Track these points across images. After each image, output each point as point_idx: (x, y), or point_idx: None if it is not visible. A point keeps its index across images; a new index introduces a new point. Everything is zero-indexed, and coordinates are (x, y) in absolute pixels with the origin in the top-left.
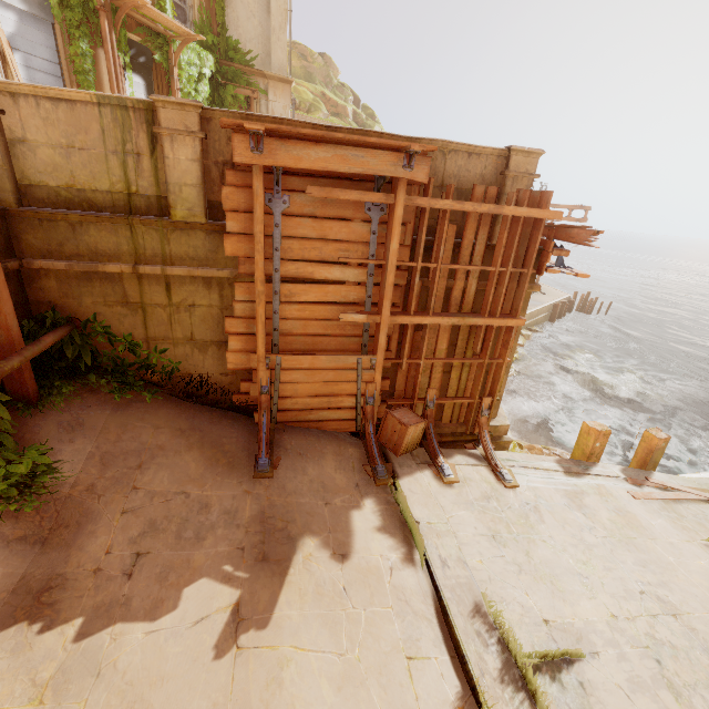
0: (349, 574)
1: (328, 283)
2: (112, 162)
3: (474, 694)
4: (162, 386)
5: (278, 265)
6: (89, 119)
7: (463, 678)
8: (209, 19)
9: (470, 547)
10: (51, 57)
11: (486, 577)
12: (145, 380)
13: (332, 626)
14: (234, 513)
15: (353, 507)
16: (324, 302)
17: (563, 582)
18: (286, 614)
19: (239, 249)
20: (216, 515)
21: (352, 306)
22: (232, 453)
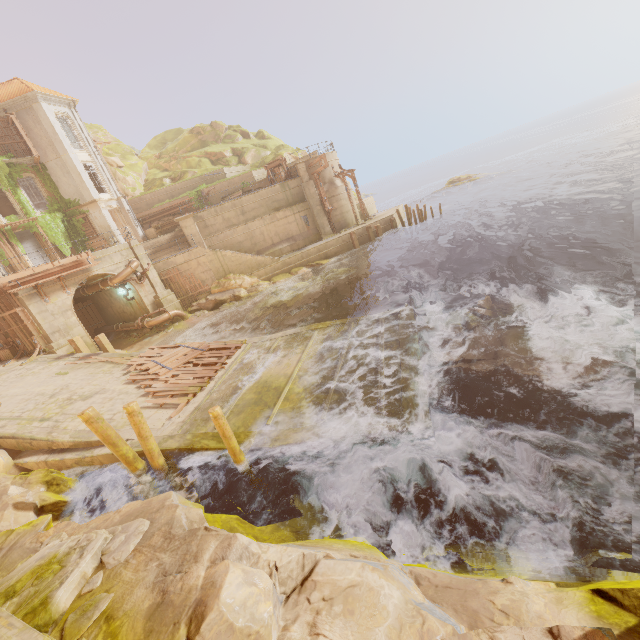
0: None
1: None
2: None
3: None
4: None
5: None
6: None
7: None
8: (55, 199)
9: None
10: None
11: None
12: None
13: None
14: None
15: None
16: None
17: None
18: None
19: None
20: None
21: None
22: None
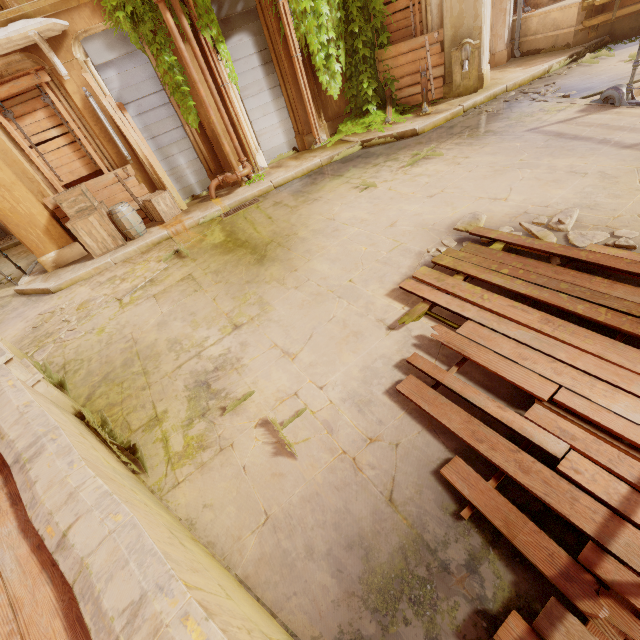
0: None
1: None
2: None
3: None
4: None
5: None
6: None
7: None
8: None
9: None
10: (155, 86)
11: None
12: None
13: None
14: None
15: None
16: None
17: None
18: None
19: None
20: None
21: None
22: None
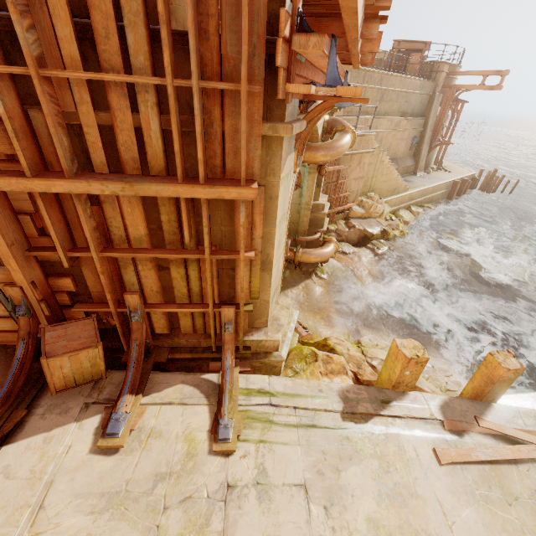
0: None
1: None
2: None
3: None
4: None
5: None
6: None
7: None
8: None
9: None
10: None
11: None
12: None
13: None
14: None
15: None
16: None
17: None
18: None
19: None
20: None
21: None
22: None
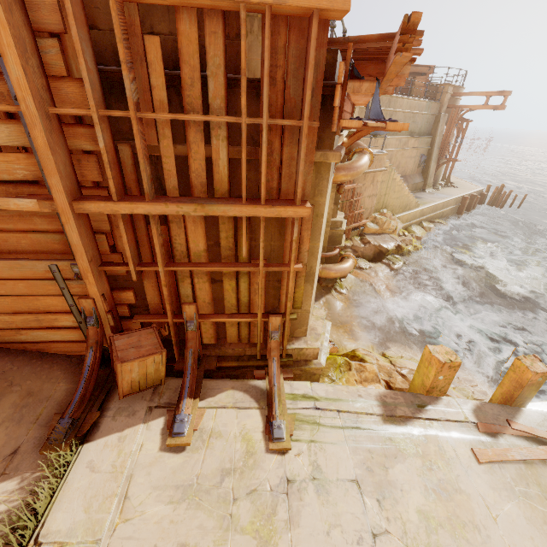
0: None
1: None
2: None
3: None
4: None
5: None
6: None
7: None
8: None
9: None
10: None
11: None
12: None
13: None
14: None
15: None
16: None
17: None
18: None
19: None
20: None
21: (28, 186)
22: None
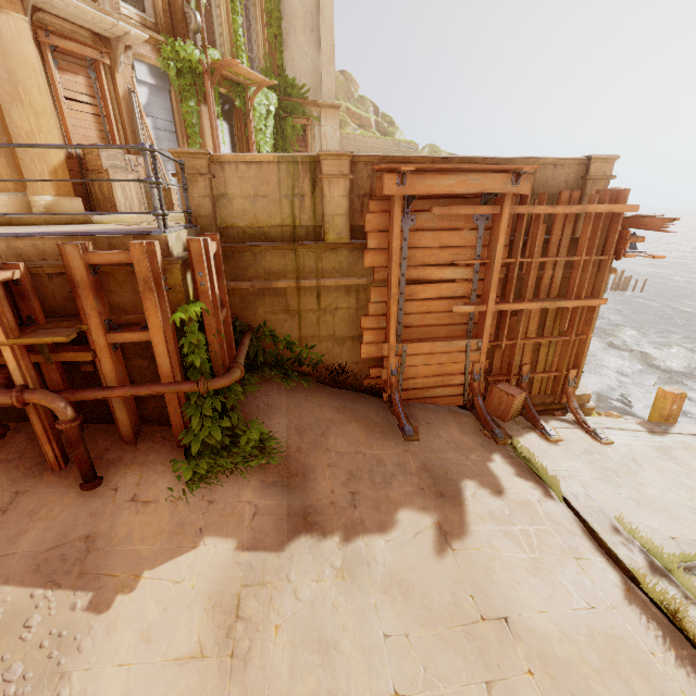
0: (509, 504)
1: (440, 282)
2: (284, 203)
3: (634, 581)
4: (310, 375)
5: (404, 271)
6: (270, 174)
7: (621, 572)
8: (271, 63)
9: (591, 487)
10: (168, 117)
11: (613, 508)
12: (297, 372)
13: (512, 537)
14: (403, 465)
15: (487, 461)
16: (437, 298)
17: (676, 512)
18: (476, 529)
19: (376, 261)
20: (391, 467)
21: (460, 299)
22: (379, 424)
